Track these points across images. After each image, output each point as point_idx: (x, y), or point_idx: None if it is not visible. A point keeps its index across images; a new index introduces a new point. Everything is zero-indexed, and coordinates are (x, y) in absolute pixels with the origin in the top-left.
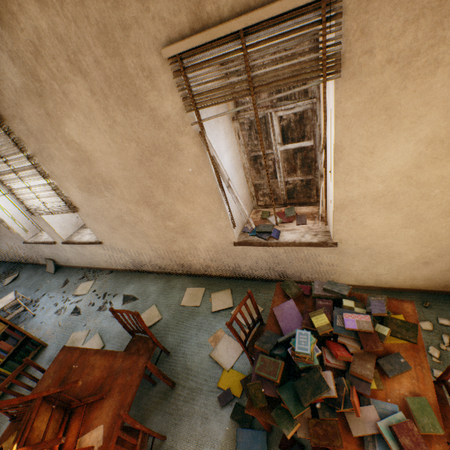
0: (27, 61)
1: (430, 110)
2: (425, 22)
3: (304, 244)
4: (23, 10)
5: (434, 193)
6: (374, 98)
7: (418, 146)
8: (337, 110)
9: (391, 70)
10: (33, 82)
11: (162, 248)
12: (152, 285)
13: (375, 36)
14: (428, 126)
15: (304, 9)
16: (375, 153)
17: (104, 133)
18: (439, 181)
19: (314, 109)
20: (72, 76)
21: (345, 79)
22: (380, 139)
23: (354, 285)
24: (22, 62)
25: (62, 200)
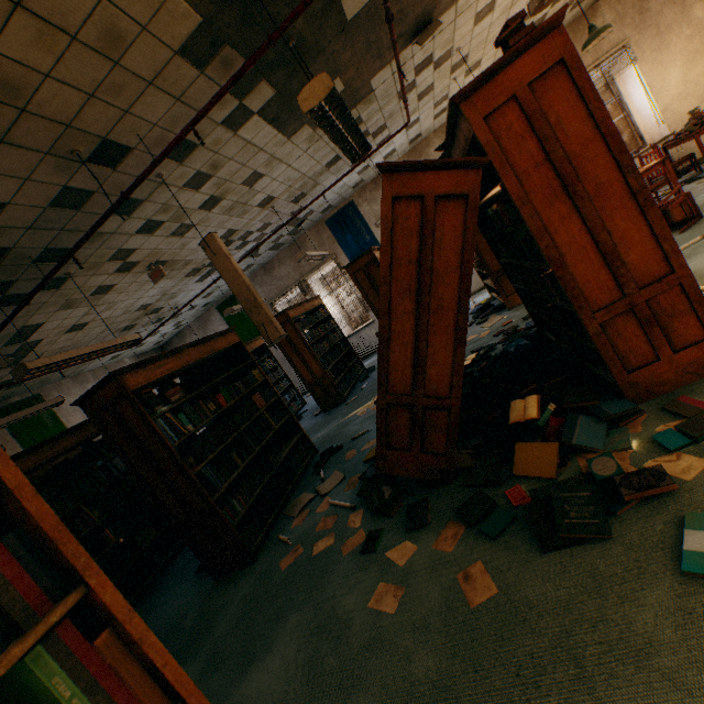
0: None
1: (674, 57)
2: (656, 39)
3: (656, 143)
4: None
5: (699, 82)
6: (653, 63)
7: (679, 70)
8: (641, 73)
9: (654, 53)
10: None
11: None
12: None
13: (643, 48)
14: (678, 62)
15: (616, 52)
16: (664, 80)
17: None
18: (697, 77)
19: (619, 99)
20: None
21: (639, 63)
22: (663, 74)
23: (699, 158)
24: None
25: None
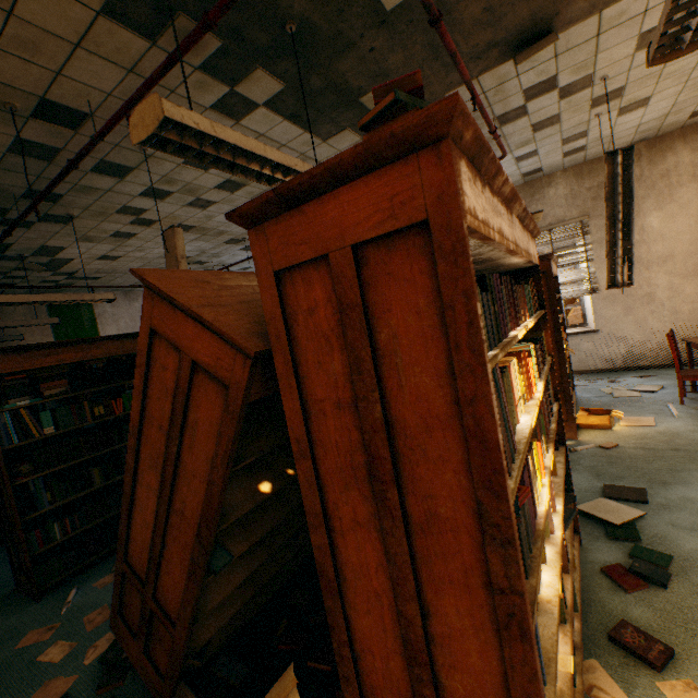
0: (651, 180)
1: None
2: None
3: None
4: (674, 155)
5: None
6: None
7: None
8: None
9: None
10: (644, 191)
11: (688, 327)
12: (663, 371)
13: None
14: None
15: None
16: None
17: (689, 217)
18: None
19: None
20: (687, 184)
21: None
22: None
23: None
24: (646, 181)
25: (589, 281)
